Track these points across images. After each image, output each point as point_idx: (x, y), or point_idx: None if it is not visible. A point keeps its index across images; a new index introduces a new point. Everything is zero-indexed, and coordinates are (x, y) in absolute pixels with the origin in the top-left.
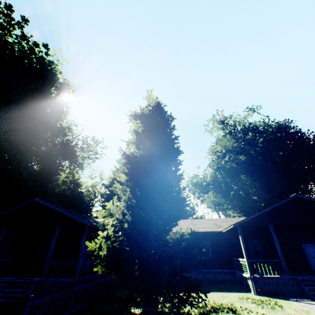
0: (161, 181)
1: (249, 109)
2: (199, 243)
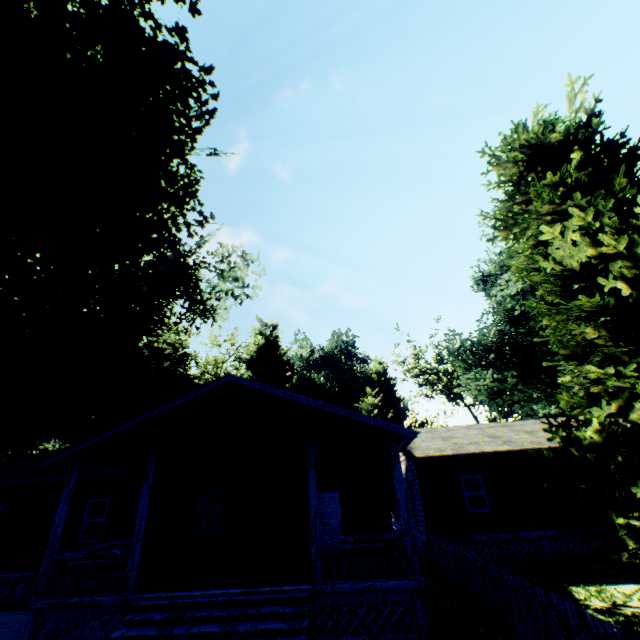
0: None
1: None
2: None
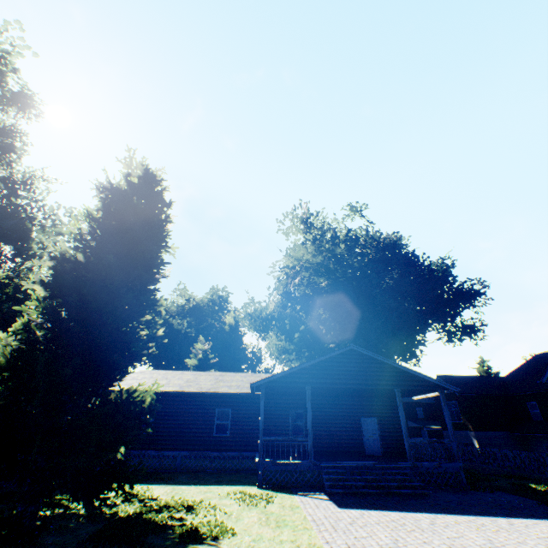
0: (98, 305)
1: (351, 206)
2: (128, 407)
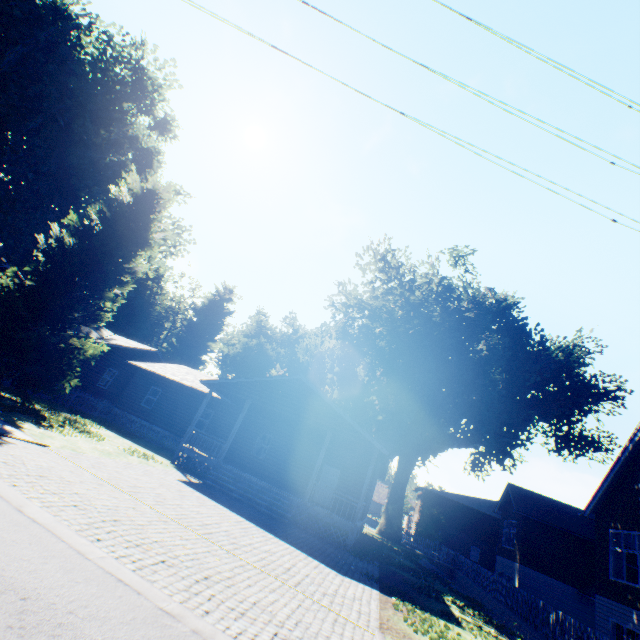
0: (59, 271)
1: (453, 250)
2: (42, 335)
